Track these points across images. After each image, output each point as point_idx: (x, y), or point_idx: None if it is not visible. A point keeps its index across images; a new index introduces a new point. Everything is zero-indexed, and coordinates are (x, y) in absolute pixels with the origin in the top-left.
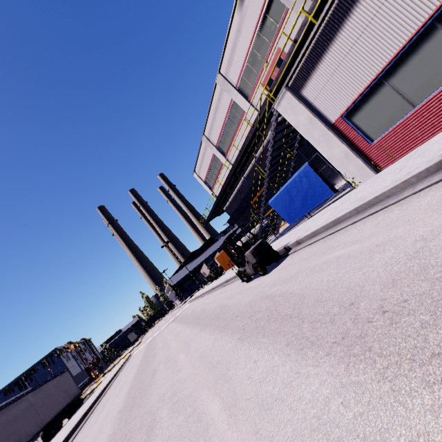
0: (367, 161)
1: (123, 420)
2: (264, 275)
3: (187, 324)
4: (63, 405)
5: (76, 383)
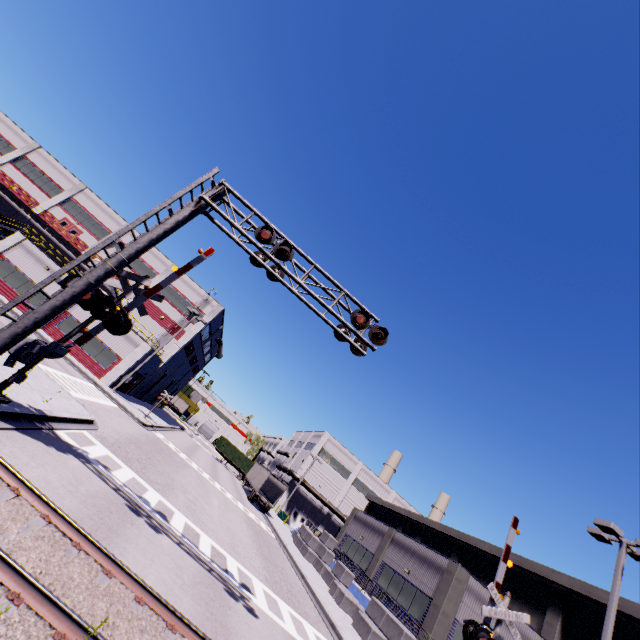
0: None
1: None
2: None
3: None
4: None
5: None
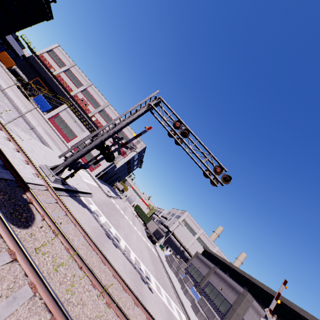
0: (50, 118)
1: None
2: (23, 95)
3: None
4: None
5: None
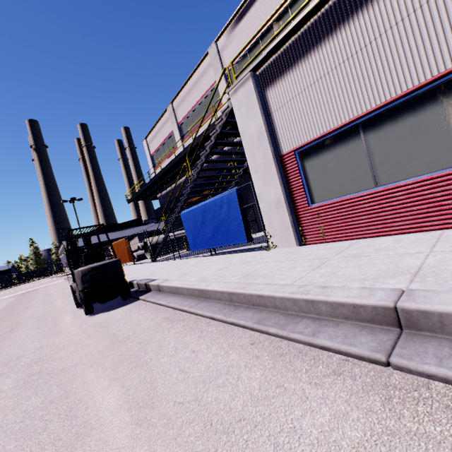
0: (296, 223)
1: None
2: (86, 314)
3: None
4: None
5: None
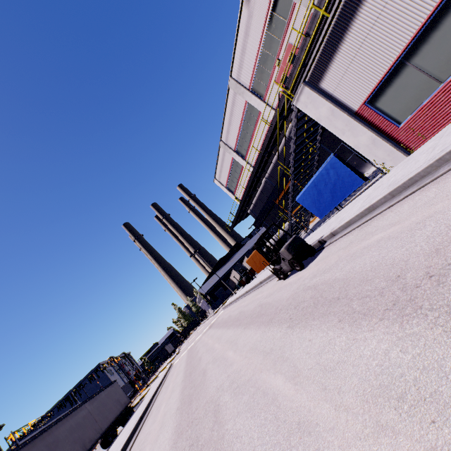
0: (396, 144)
1: (184, 413)
2: (301, 270)
3: (227, 327)
4: (117, 413)
5: (125, 393)
